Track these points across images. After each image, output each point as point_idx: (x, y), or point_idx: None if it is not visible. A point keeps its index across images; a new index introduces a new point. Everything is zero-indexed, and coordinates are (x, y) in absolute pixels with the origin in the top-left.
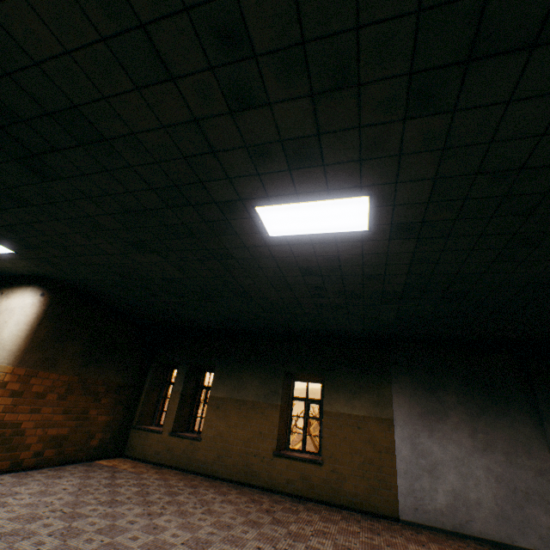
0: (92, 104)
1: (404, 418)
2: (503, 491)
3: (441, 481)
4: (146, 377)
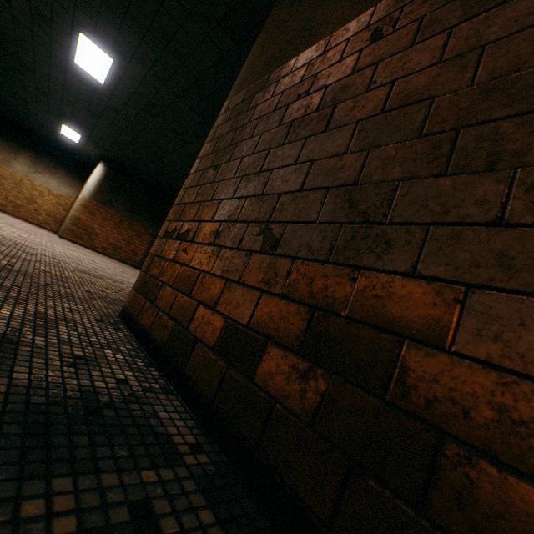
0: None
1: None
2: None
3: None
4: None
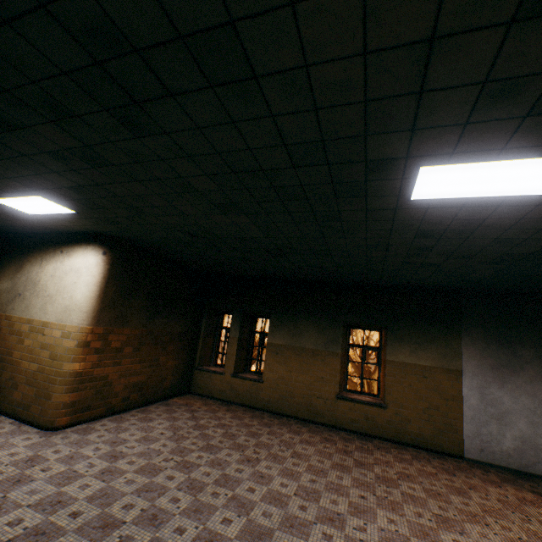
0: (262, 16)
1: (473, 370)
2: None
3: (509, 428)
4: (201, 324)
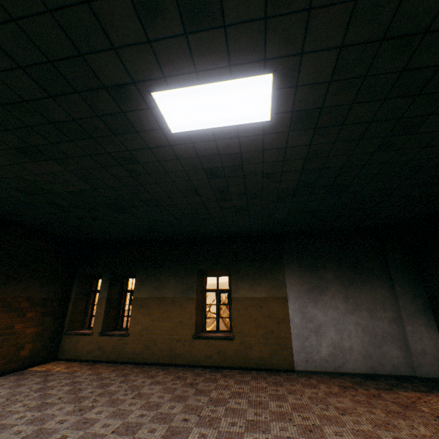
0: None
1: (295, 295)
2: (367, 338)
3: (324, 338)
4: (72, 289)
